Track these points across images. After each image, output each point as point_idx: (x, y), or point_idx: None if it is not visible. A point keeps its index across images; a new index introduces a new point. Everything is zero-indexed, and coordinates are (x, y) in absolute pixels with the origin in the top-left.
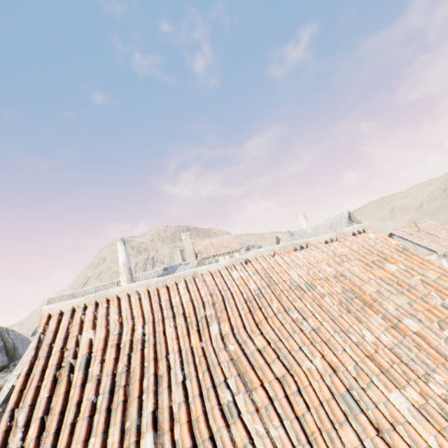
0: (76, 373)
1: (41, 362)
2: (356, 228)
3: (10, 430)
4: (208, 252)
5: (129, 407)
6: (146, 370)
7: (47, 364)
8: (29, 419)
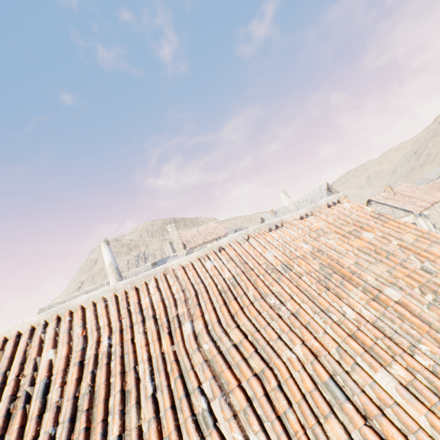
0: (33, 402)
1: None
2: (331, 199)
3: None
4: (196, 241)
5: (93, 434)
6: (112, 387)
7: (1, 396)
8: None
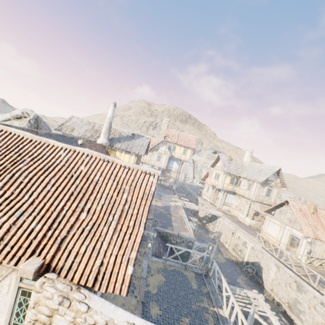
0: None
1: None
2: (150, 170)
3: None
4: (173, 139)
5: None
6: None
7: None
8: None
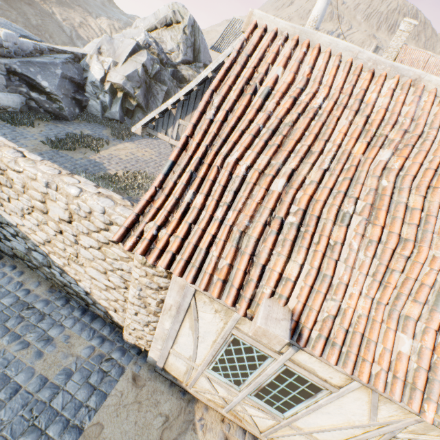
0: (256, 98)
1: (237, 68)
2: None
3: (209, 104)
4: None
5: (279, 153)
6: (304, 139)
7: (240, 73)
8: (219, 106)
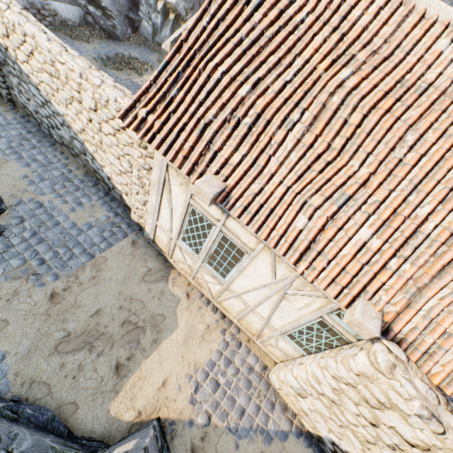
0: (248, 8)
1: None
2: None
3: (206, 12)
4: None
5: (253, 63)
6: (278, 52)
7: None
8: (214, 14)
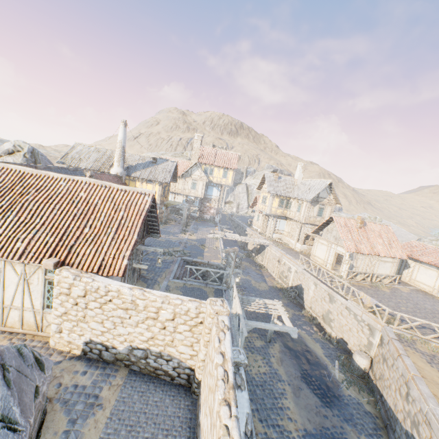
0: None
1: None
2: (145, 191)
3: None
4: (209, 159)
5: None
6: None
7: None
8: None
